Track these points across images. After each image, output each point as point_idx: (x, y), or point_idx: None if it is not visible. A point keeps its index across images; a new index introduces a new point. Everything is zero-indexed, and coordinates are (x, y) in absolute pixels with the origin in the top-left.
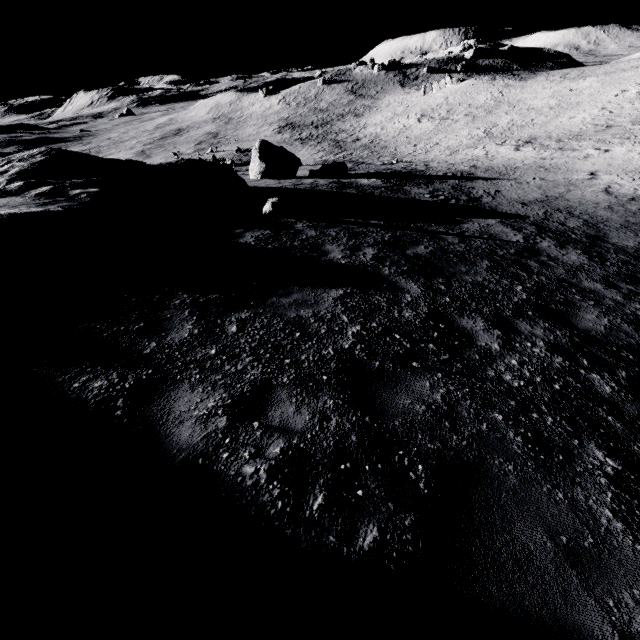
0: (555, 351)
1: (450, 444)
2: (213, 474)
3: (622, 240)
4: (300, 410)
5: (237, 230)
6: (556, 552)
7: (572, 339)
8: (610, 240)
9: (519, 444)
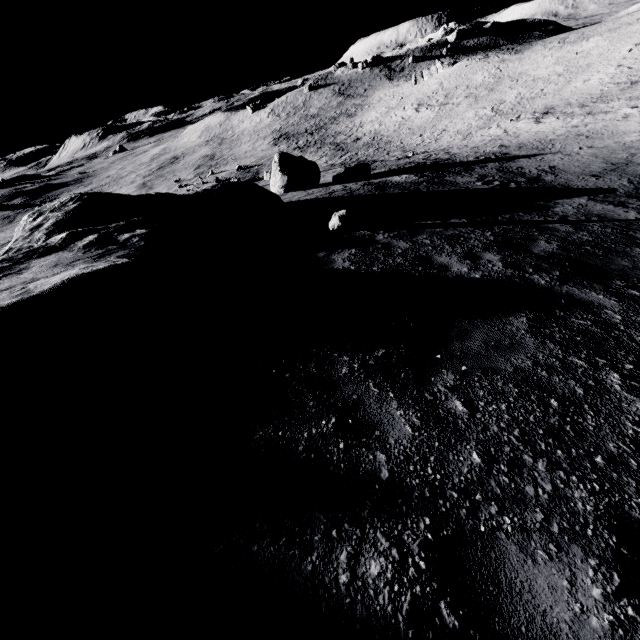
0: None
1: None
2: None
3: None
4: None
5: (319, 254)
6: None
7: None
8: None
9: None
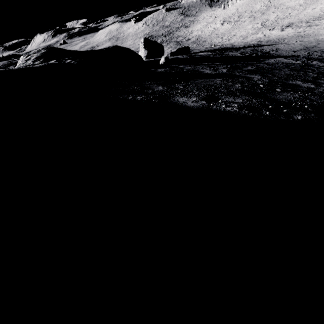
0: None
1: (314, 103)
2: (214, 110)
3: None
4: (235, 99)
5: (152, 69)
6: None
7: None
8: None
9: None
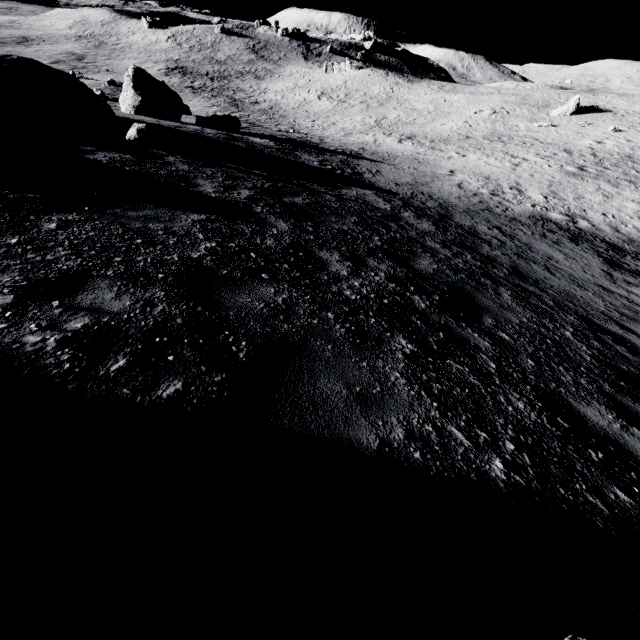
0: (392, 280)
1: (280, 330)
2: None
3: (462, 220)
4: (121, 297)
5: (86, 147)
6: (349, 396)
7: (407, 274)
8: (454, 219)
9: (342, 333)
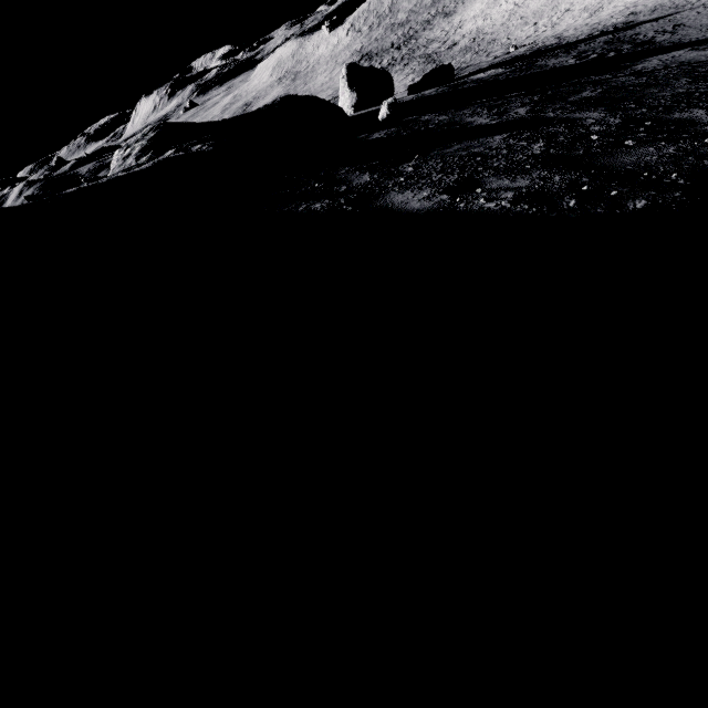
0: None
1: (702, 164)
2: (459, 211)
3: None
4: (516, 181)
5: (361, 136)
6: None
7: None
8: None
9: None
